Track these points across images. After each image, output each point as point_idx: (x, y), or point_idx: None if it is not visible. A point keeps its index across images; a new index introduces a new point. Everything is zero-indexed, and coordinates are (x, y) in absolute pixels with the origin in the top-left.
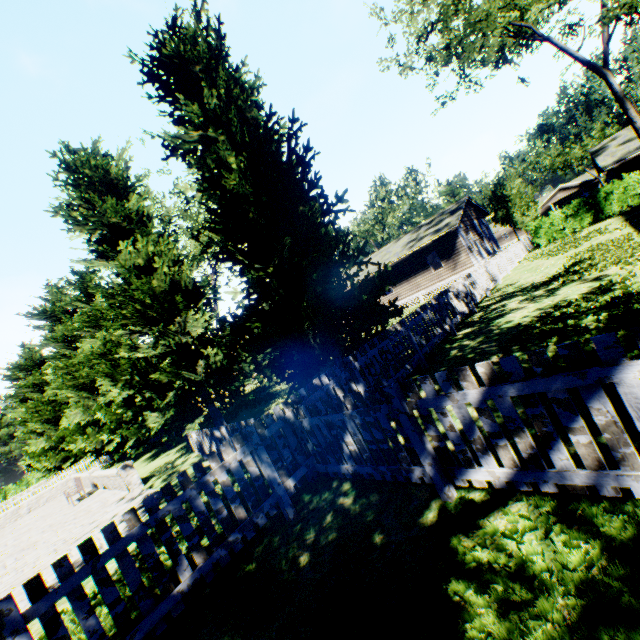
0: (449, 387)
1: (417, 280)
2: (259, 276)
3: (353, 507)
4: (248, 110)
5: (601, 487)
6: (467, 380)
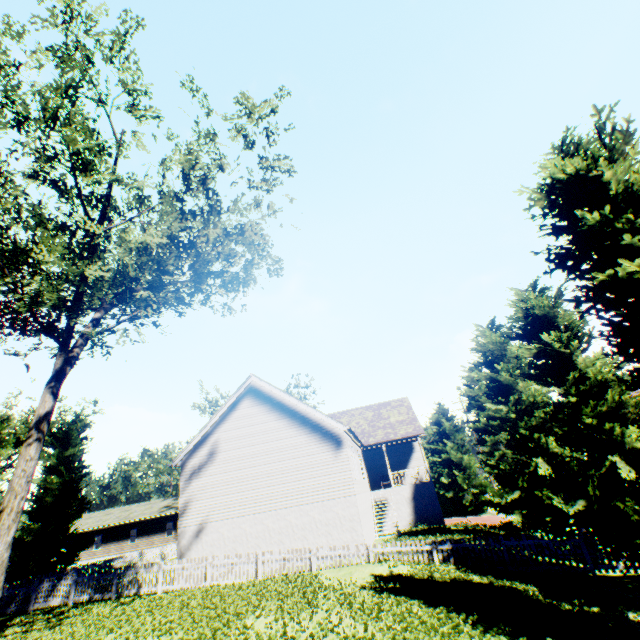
0: (46, 581)
1: (155, 537)
2: (33, 527)
3: (5, 617)
4: (79, 457)
5: (53, 603)
6: (49, 580)
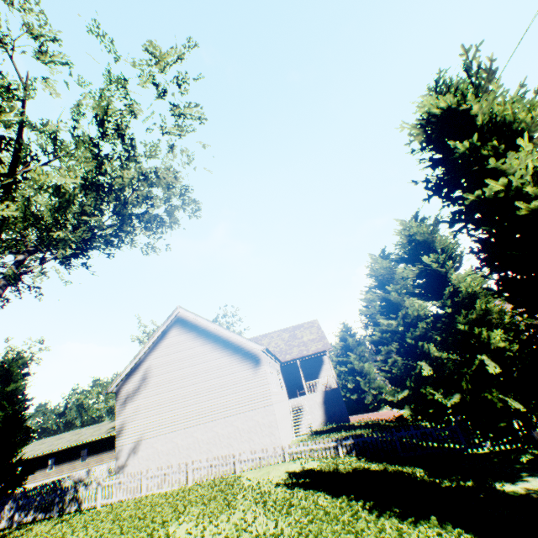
0: None
1: (104, 455)
2: None
3: None
4: (22, 391)
5: None
6: None
